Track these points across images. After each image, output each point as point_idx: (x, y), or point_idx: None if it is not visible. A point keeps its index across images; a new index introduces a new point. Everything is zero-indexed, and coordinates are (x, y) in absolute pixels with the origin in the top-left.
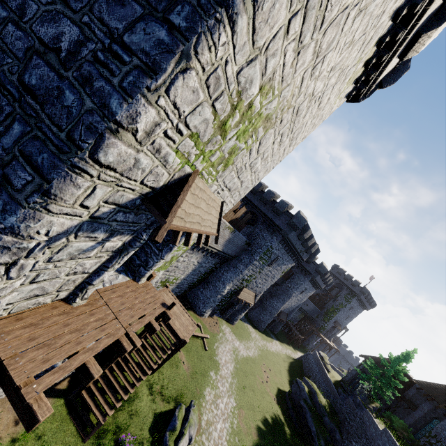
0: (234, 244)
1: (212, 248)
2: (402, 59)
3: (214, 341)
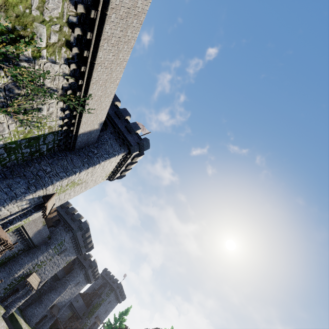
0: (41, 235)
1: (27, 234)
2: (120, 175)
3: None
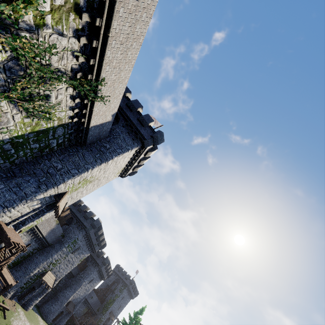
0: (54, 234)
1: (40, 233)
2: (133, 171)
3: (11, 316)
